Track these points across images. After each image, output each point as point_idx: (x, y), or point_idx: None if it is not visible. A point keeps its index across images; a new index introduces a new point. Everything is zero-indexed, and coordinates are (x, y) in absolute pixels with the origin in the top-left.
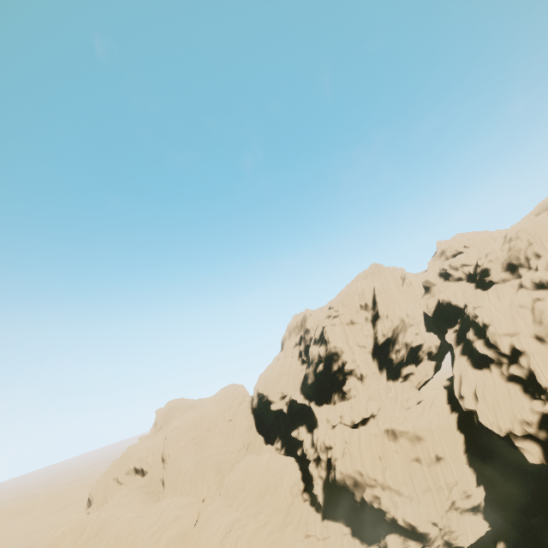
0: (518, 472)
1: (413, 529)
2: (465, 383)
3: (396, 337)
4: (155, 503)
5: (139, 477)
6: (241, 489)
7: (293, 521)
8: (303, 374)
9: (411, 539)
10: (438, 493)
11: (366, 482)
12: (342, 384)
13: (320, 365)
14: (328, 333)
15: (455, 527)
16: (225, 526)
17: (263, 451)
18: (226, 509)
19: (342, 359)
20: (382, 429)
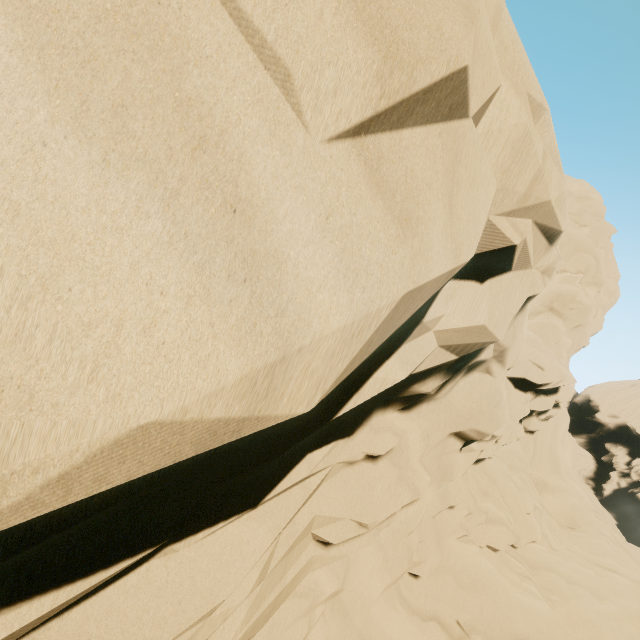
0: None
1: None
2: None
3: None
4: None
5: None
6: None
7: None
8: None
9: None
10: None
11: None
12: None
13: None
14: None
15: None
16: None
17: None
18: None
19: None
20: None
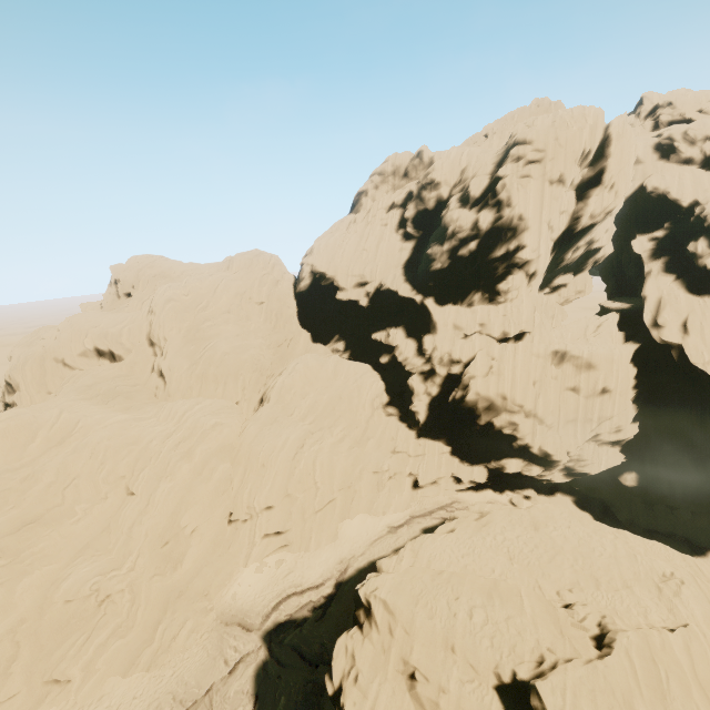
0: (696, 415)
1: (545, 457)
2: (671, 309)
3: (594, 227)
4: (152, 400)
5: (105, 362)
6: (302, 396)
7: (374, 436)
8: (405, 256)
9: (535, 464)
10: (584, 425)
11: (506, 407)
12: (496, 279)
13: (473, 243)
14: (512, 189)
15: (589, 457)
16: (296, 440)
17: (312, 351)
18: (286, 419)
19: (520, 240)
20: (550, 349)
